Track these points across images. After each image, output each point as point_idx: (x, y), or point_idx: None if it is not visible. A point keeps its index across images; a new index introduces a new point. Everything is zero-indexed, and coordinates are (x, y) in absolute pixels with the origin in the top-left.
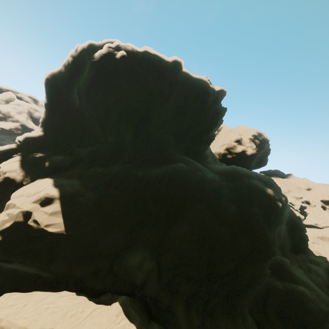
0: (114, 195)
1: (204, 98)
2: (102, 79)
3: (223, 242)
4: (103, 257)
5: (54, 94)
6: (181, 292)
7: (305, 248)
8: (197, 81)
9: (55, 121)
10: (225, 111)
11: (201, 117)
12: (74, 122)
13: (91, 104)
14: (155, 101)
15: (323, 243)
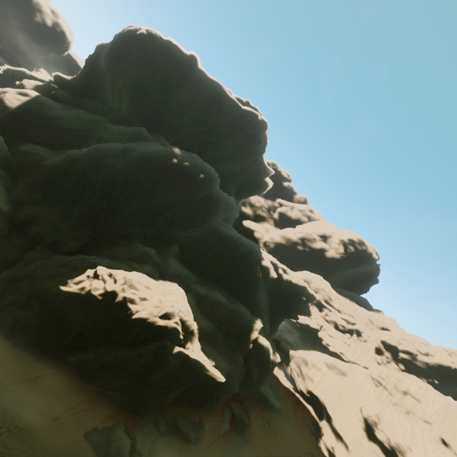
0: (74, 122)
1: (213, 100)
2: (119, 45)
3: (98, 153)
4: (24, 139)
5: (94, 56)
6: (43, 171)
7: (243, 296)
8: (212, 82)
9: (84, 75)
10: (256, 140)
11: (204, 117)
12: (97, 81)
13: (110, 66)
14: (155, 77)
15: (327, 372)
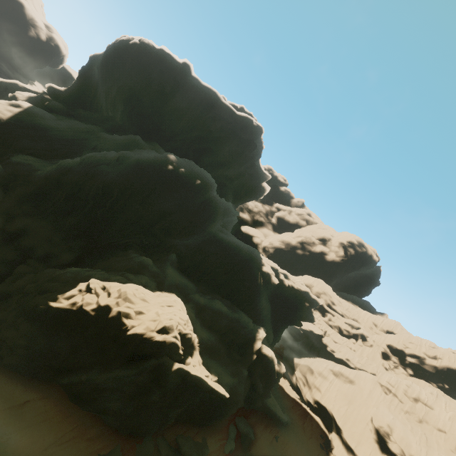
0: (67, 132)
1: (207, 106)
2: (112, 55)
3: (91, 162)
4: (16, 150)
5: (87, 67)
6: (35, 182)
7: (244, 304)
8: (205, 89)
9: (78, 85)
10: (252, 145)
11: (199, 124)
12: (90, 91)
13: (103, 76)
14: (149, 85)
15: (334, 381)
